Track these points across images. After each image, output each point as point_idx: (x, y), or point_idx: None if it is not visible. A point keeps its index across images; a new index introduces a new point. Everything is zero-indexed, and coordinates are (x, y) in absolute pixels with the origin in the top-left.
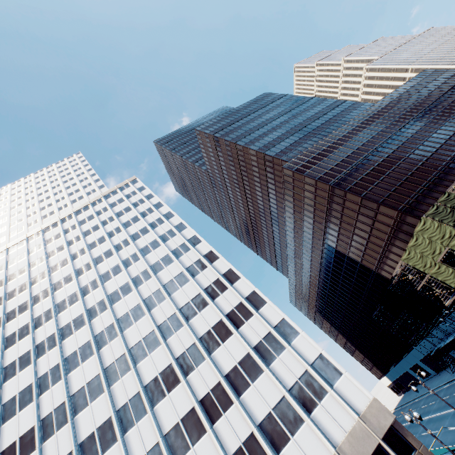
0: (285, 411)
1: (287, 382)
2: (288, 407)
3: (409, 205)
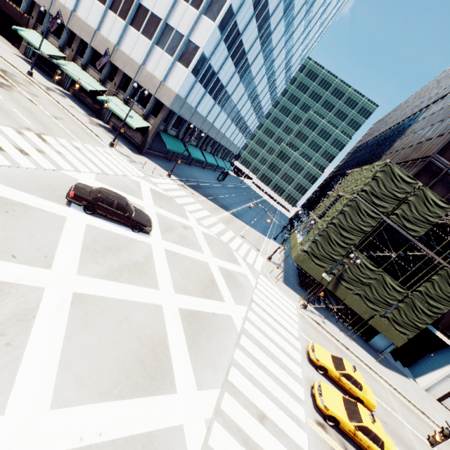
0: (152, 24)
1: (172, 20)
2: (156, 26)
3: (446, 171)
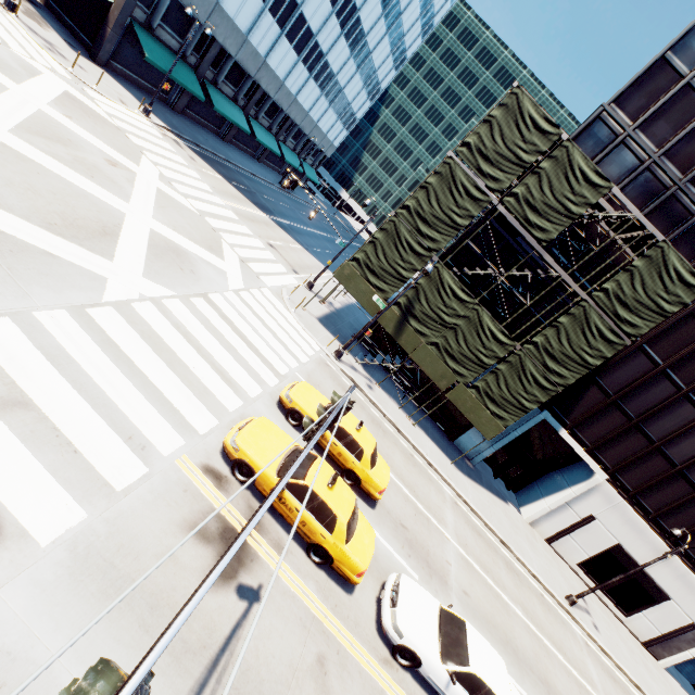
0: None
1: None
2: None
3: (622, 138)
